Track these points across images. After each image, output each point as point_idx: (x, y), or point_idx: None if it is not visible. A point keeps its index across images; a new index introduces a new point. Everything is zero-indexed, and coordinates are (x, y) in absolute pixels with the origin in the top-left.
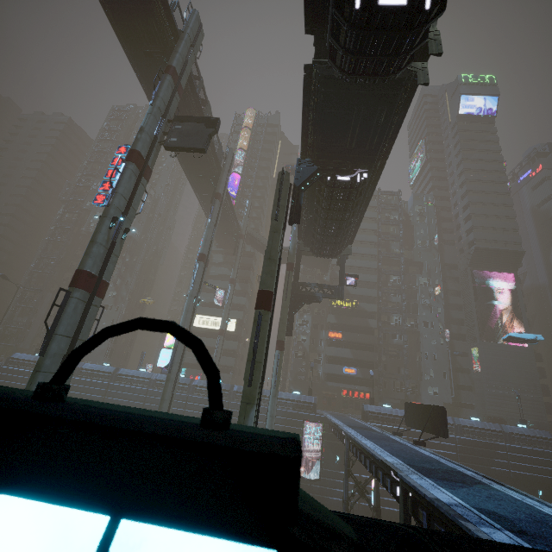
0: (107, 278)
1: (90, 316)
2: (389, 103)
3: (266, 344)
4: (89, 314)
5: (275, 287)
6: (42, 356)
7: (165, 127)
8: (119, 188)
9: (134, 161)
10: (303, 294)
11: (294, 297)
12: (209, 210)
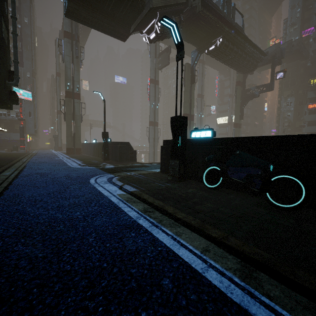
0: (157, 121)
1: (156, 132)
2: (198, 19)
3: (188, 130)
4: (155, 131)
5: (190, 110)
6: (149, 143)
7: (157, 60)
8: (150, 94)
9: (151, 83)
10: (247, 96)
11: (242, 99)
12: (208, 64)
